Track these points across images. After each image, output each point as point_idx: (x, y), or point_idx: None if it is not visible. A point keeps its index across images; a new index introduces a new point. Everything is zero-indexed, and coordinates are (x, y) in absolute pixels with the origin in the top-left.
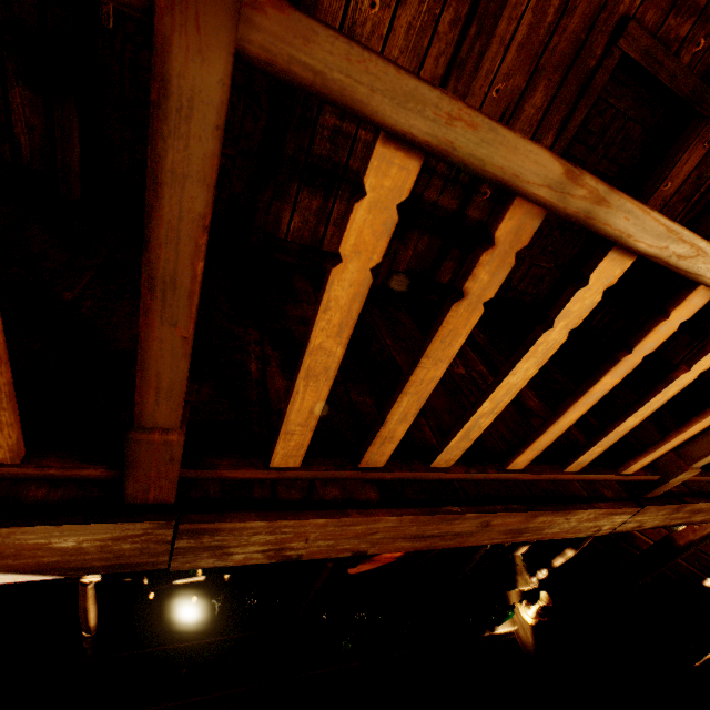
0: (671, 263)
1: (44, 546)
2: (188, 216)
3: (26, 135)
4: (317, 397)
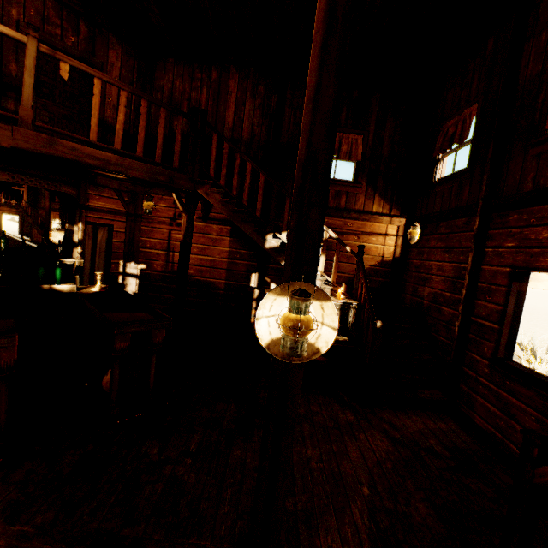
0: None
1: None
2: None
3: None
4: None
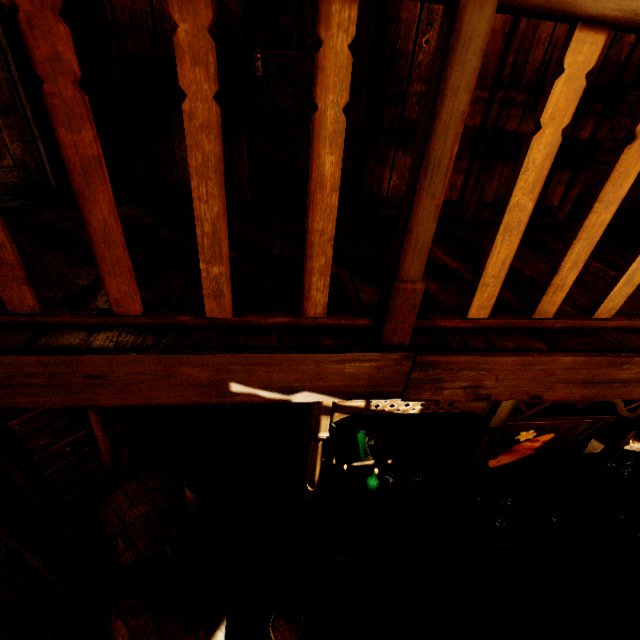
0: None
1: (340, 371)
2: (454, 115)
3: None
4: (509, 250)
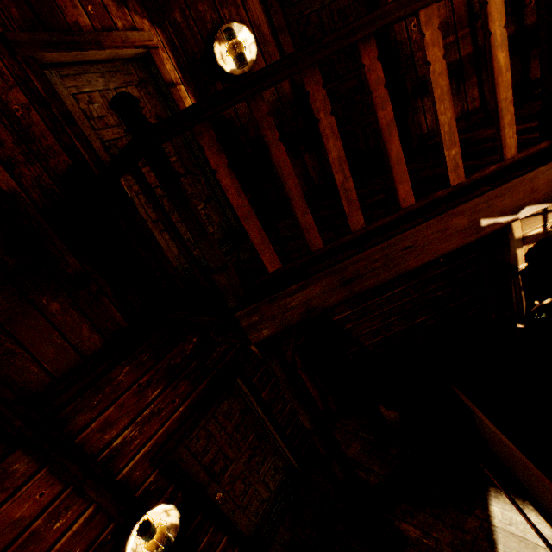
0: None
1: (546, 180)
2: None
3: (313, 173)
4: None
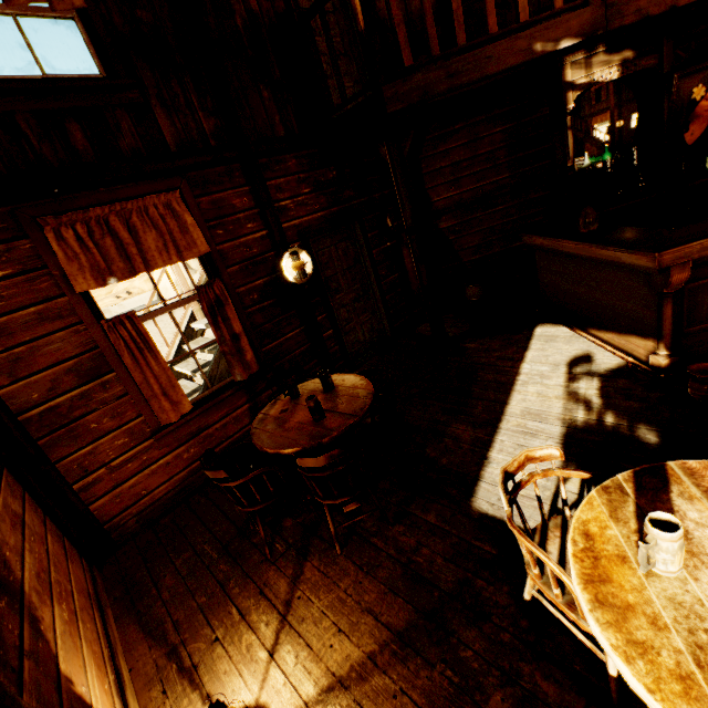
0: None
1: (576, 23)
2: None
3: None
4: None
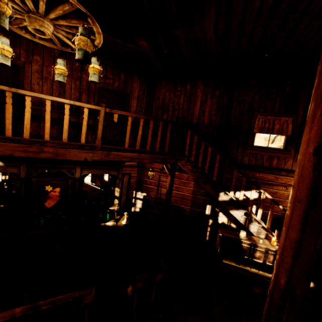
0: (36, 96)
1: None
2: None
3: None
4: None
